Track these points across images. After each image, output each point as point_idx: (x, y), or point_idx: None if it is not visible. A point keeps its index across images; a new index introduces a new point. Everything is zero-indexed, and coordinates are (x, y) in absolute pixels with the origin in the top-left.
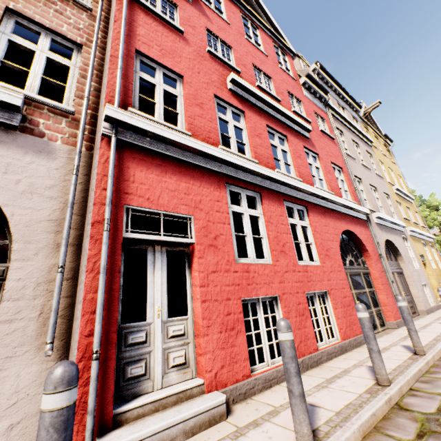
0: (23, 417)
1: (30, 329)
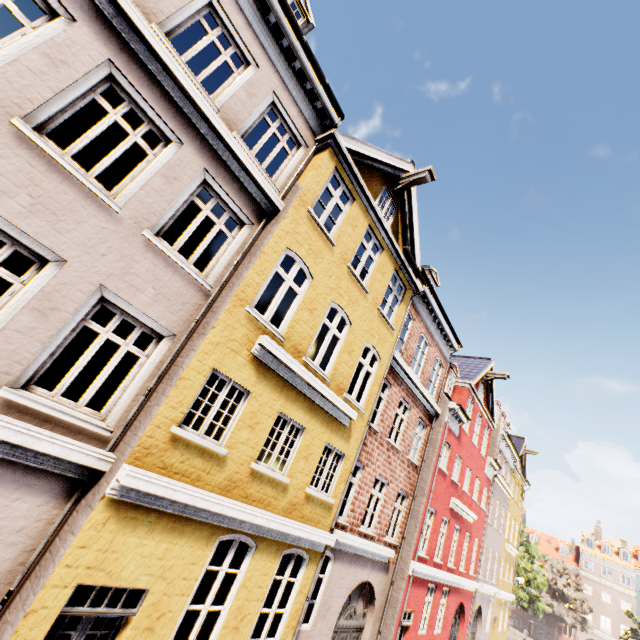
0: None
1: None
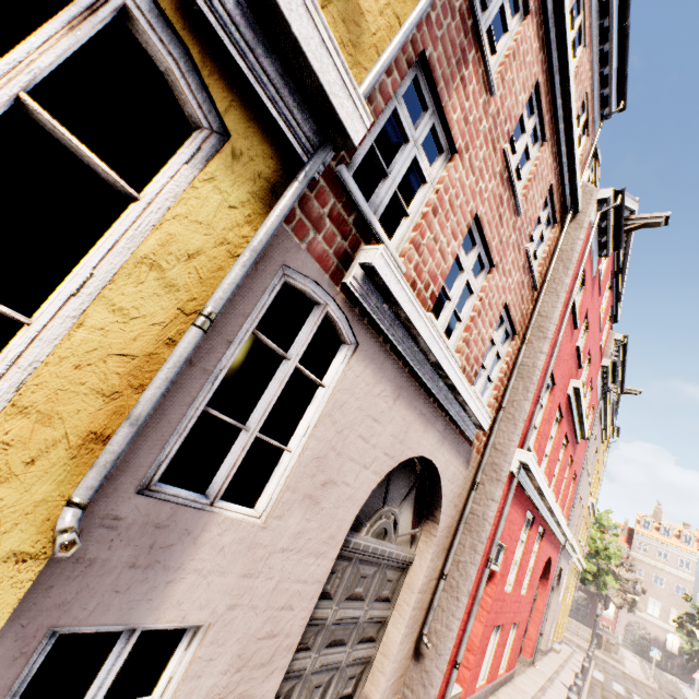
0: (396, 678)
1: (416, 616)
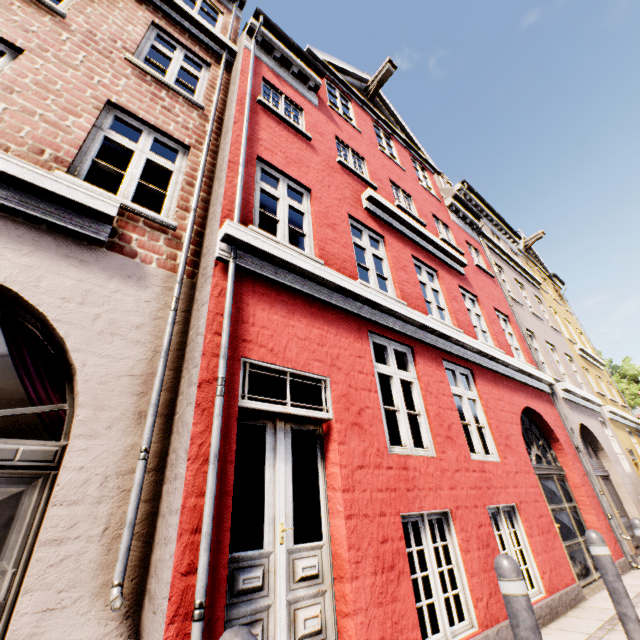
0: None
1: (87, 558)
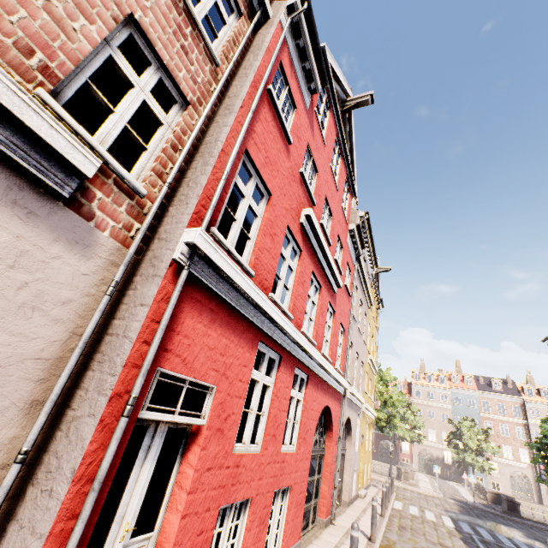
0: None
1: None
